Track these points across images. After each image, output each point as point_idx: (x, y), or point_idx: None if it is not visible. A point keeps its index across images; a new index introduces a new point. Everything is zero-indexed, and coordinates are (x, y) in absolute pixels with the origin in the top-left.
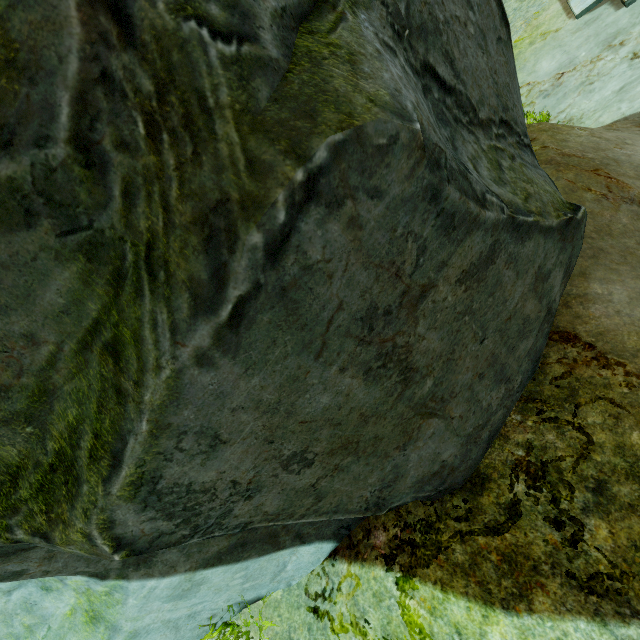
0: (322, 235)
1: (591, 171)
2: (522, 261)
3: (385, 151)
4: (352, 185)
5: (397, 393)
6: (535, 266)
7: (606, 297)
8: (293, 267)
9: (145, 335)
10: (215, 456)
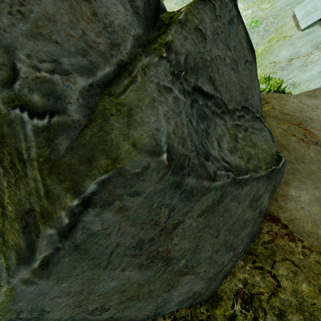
0: (100, 219)
1: (296, 125)
2: (242, 196)
3: (140, 174)
4: (118, 194)
5: (162, 270)
6: (251, 196)
7: (297, 198)
8: (82, 235)
9: None
10: (43, 317)
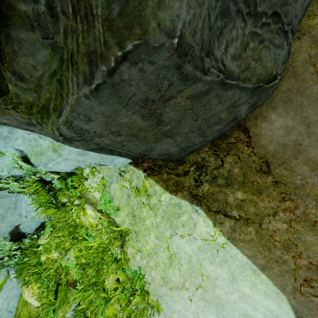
0: (129, 72)
1: None
2: (224, 97)
3: (158, 49)
4: (142, 58)
5: (155, 126)
6: (232, 101)
7: (272, 122)
8: (117, 79)
9: (69, 83)
10: (89, 123)
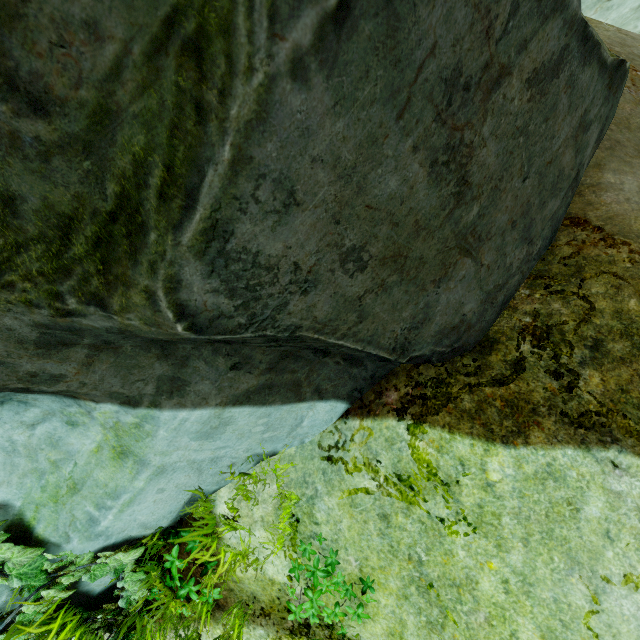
0: None
1: None
2: (577, 91)
3: None
4: None
5: (449, 209)
6: (583, 107)
7: (618, 186)
8: None
9: (238, 23)
10: (286, 222)
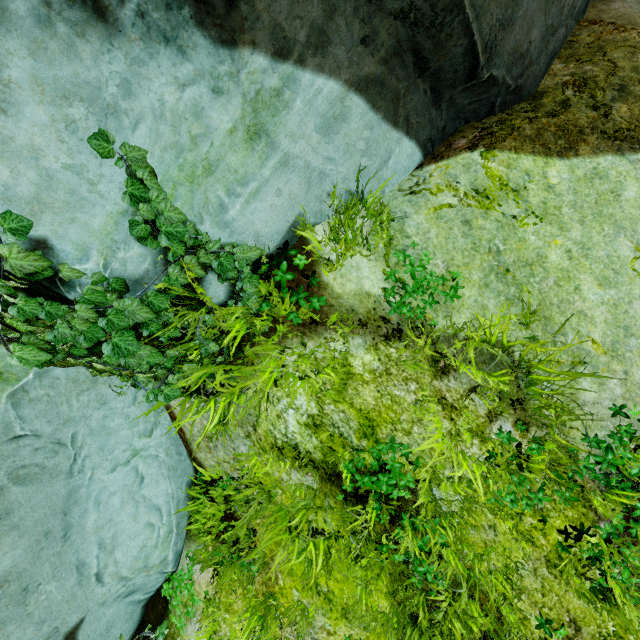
0: None
1: None
2: None
3: None
4: None
5: None
6: None
7: None
8: None
9: None
10: None
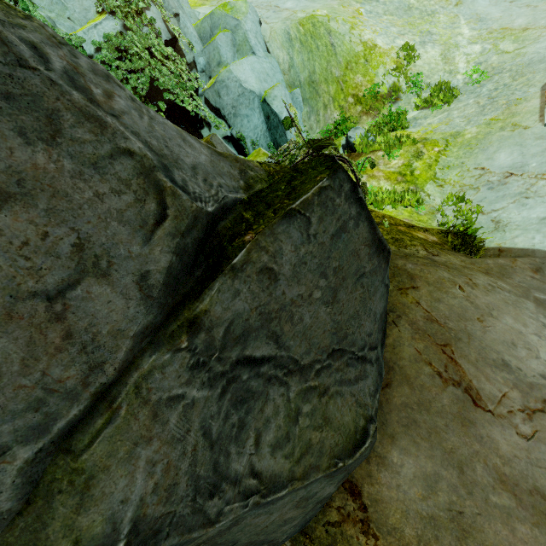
0: None
1: (440, 346)
2: (276, 507)
3: None
4: None
5: None
6: (296, 499)
7: (397, 468)
8: None
9: None
10: None
